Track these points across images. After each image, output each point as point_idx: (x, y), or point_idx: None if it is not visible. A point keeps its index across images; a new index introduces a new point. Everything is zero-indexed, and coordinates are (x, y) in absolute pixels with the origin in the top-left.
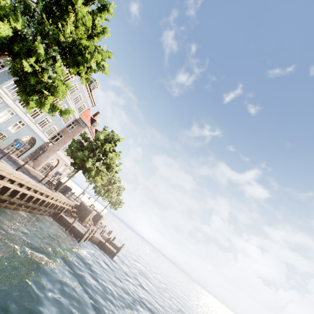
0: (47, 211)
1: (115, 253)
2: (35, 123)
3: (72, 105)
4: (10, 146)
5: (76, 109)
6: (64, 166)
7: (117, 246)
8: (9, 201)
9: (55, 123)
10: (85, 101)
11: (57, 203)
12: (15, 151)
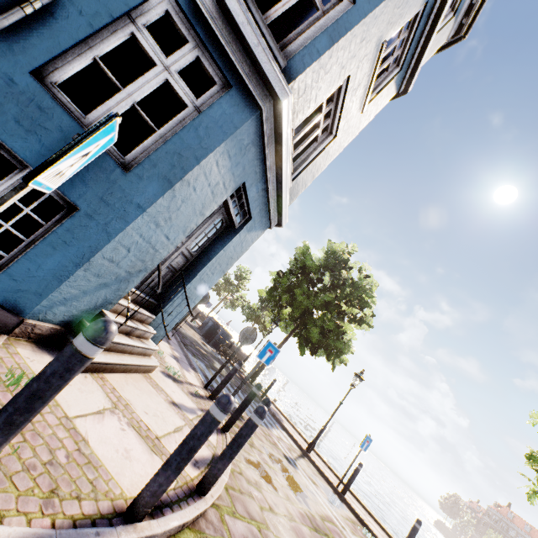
0: None
1: None
2: None
3: None
4: None
5: None
6: None
7: None
8: None
9: None
10: None
11: None
12: None
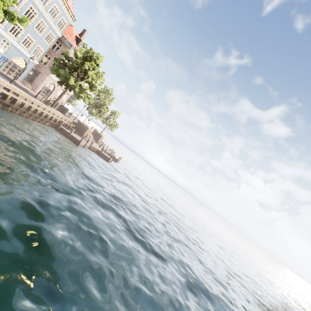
0: (48, 122)
1: (109, 159)
2: (18, 43)
3: (49, 19)
4: (5, 68)
5: (55, 25)
6: (61, 90)
7: (115, 158)
8: (12, 107)
9: (38, 43)
10: (63, 14)
11: (55, 117)
12: (12, 73)
